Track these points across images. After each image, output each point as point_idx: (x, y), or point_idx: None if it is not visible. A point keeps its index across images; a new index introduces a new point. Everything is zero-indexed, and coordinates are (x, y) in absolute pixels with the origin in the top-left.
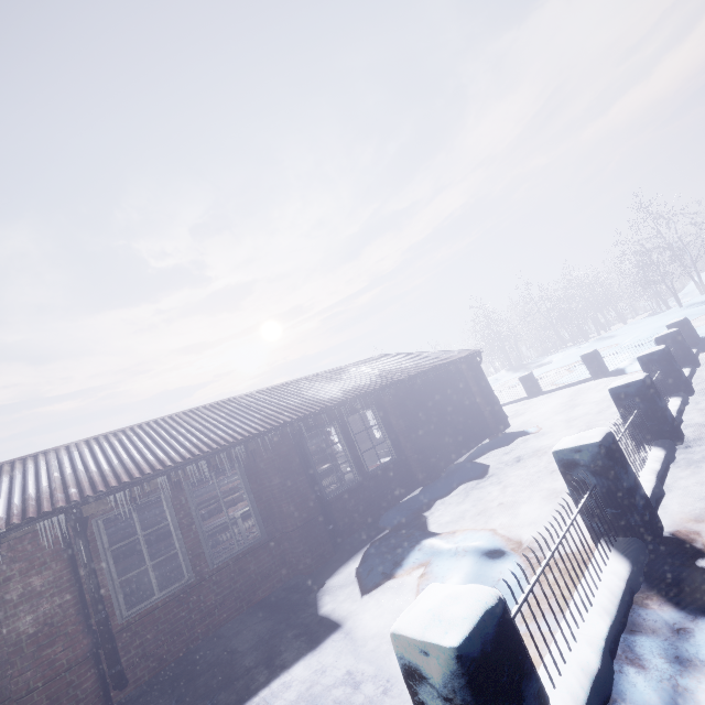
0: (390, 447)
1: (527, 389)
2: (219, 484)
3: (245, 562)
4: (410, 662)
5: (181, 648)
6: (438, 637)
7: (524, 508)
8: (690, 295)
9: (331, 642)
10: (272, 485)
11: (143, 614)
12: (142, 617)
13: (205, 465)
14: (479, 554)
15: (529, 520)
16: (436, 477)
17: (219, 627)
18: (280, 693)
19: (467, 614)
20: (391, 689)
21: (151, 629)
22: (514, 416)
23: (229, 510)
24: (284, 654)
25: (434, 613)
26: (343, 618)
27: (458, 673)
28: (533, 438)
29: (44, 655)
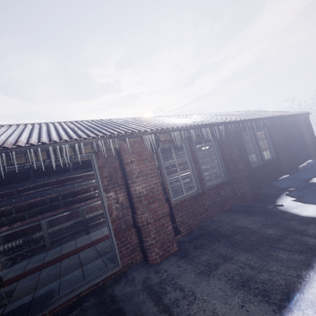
0: (272, 151)
1: None
2: (169, 161)
3: (219, 189)
4: None
5: (197, 223)
6: None
7: None
8: None
9: None
10: (232, 152)
11: (181, 201)
12: (181, 203)
13: (209, 130)
14: None
15: None
16: (296, 171)
17: (211, 218)
18: None
19: None
20: None
21: (184, 210)
22: None
23: (171, 175)
24: (310, 231)
25: None
26: None
27: None
28: None
29: (151, 207)
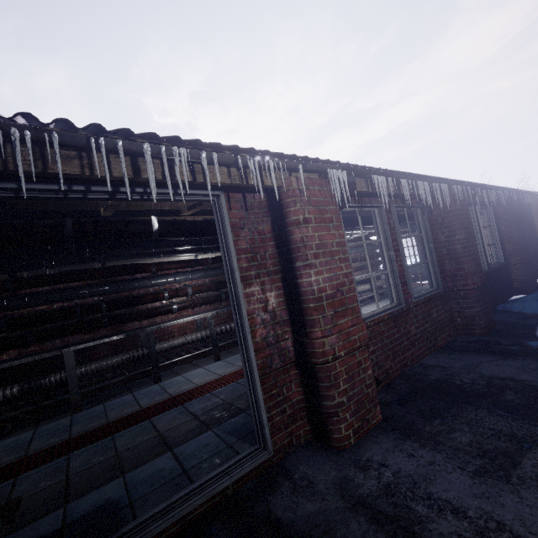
0: (498, 251)
1: None
2: None
3: (429, 306)
4: None
5: (398, 368)
6: None
7: None
8: None
9: None
10: (455, 239)
11: (375, 322)
12: (374, 325)
13: (428, 187)
14: None
15: None
16: (535, 289)
17: (418, 360)
18: None
19: None
20: None
21: (379, 340)
22: None
23: None
24: None
25: None
26: None
27: None
28: None
29: (339, 324)
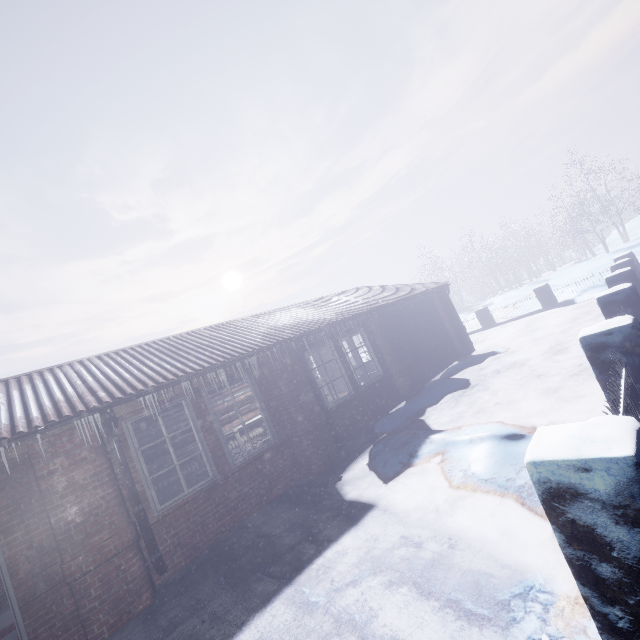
0: (377, 365)
1: (482, 321)
2: (216, 403)
3: (261, 463)
4: (559, 483)
5: (211, 538)
6: (602, 452)
7: (524, 404)
8: (611, 245)
9: (371, 518)
10: (282, 394)
11: (176, 507)
12: (175, 510)
13: (223, 373)
14: (499, 438)
15: (534, 411)
16: (419, 392)
17: (243, 519)
18: (338, 559)
19: (621, 433)
20: (457, 544)
21: (183, 521)
22: (475, 344)
23: (226, 427)
24: (325, 532)
25: (580, 437)
26: (373, 500)
27: (637, 479)
28: (504, 356)
29: (92, 542)
